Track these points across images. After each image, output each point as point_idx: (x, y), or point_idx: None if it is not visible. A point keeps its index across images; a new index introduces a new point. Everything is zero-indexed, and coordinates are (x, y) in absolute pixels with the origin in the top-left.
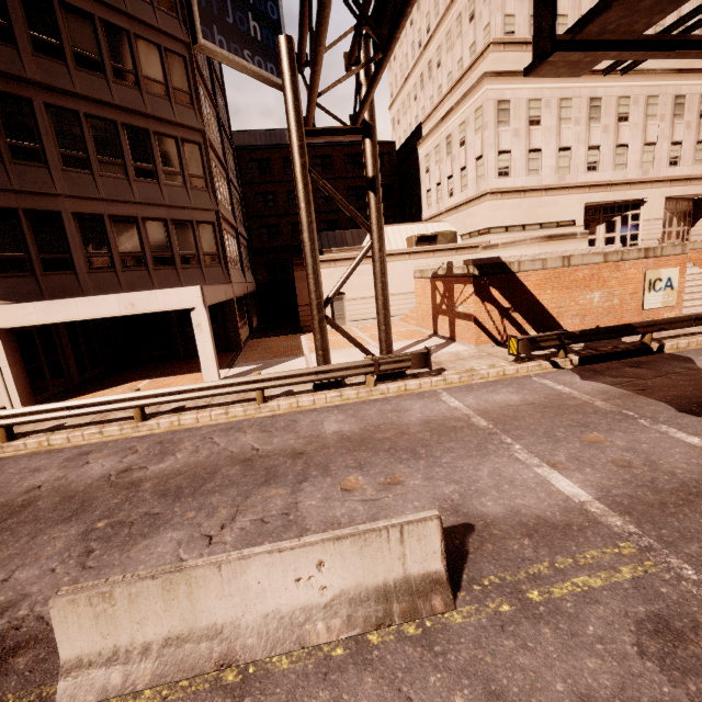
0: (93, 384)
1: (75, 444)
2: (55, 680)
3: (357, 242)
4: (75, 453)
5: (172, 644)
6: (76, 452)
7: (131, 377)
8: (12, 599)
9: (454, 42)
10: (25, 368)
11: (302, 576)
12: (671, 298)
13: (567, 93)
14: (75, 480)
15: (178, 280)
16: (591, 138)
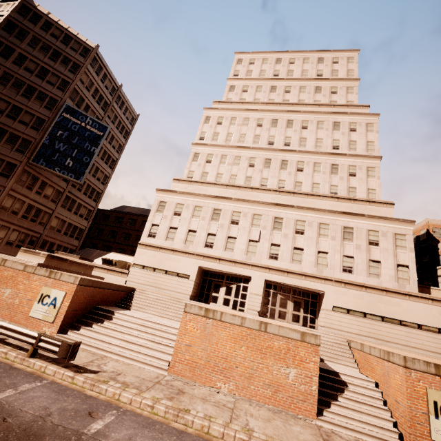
0: None
1: None
2: None
3: (95, 257)
4: None
5: None
6: None
7: None
8: None
9: None
10: None
11: None
12: (51, 315)
13: (200, 204)
14: None
15: None
16: (210, 229)
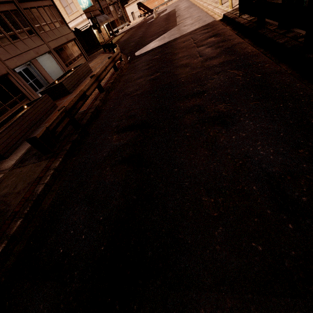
0: None
1: None
2: None
3: None
4: None
5: None
6: None
7: None
8: None
9: None
10: None
11: None
12: None
13: None
14: None
15: None
16: None
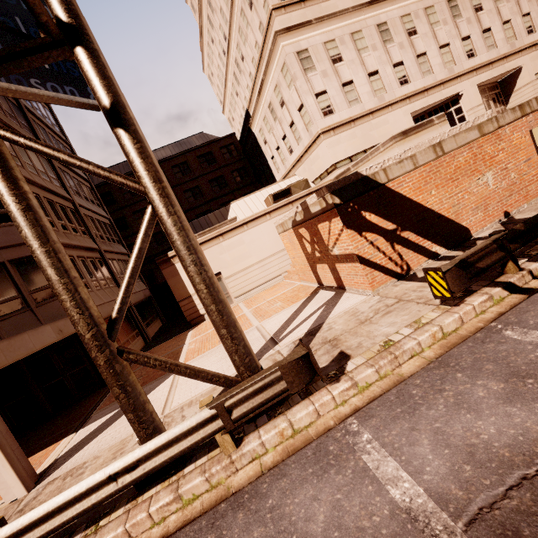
0: None
1: None
2: None
3: (221, 221)
4: None
5: None
6: None
7: None
8: None
9: (246, 33)
10: None
11: None
12: None
13: (355, 27)
14: None
15: None
16: (392, 57)
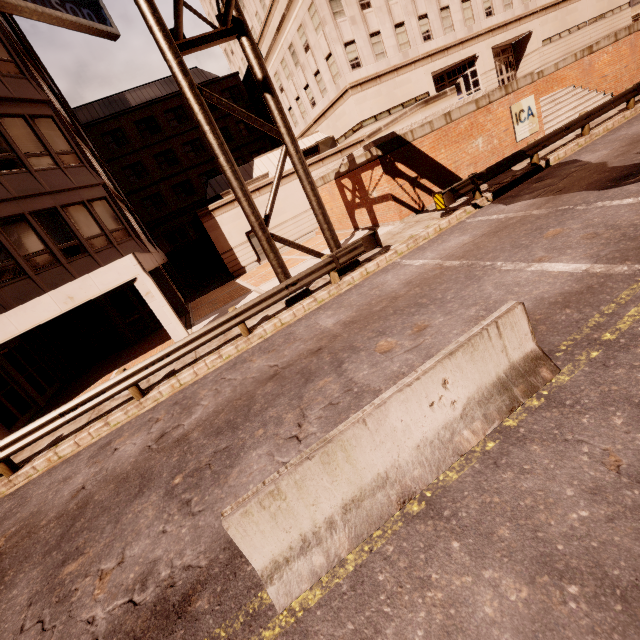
0: (61, 397)
1: (86, 445)
2: (251, 597)
3: (247, 178)
4: (94, 450)
5: (351, 508)
6: (95, 448)
7: (96, 376)
8: (143, 571)
9: None
10: None
11: (433, 400)
12: (535, 125)
13: None
14: (116, 466)
15: (97, 266)
16: (418, 8)
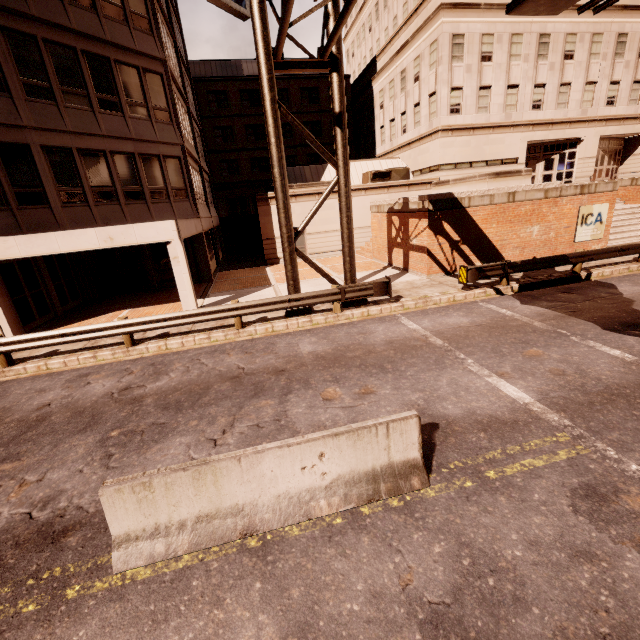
0: (76, 314)
1: (72, 368)
2: (105, 552)
3: (315, 178)
4: (74, 375)
5: (203, 520)
6: (75, 374)
7: (111, 308)
8: (50, 494)
9: None
10: (11, 299)
11: (306, 465)
12: (600, 232)
13: (519, 28)
14: (81, 398)
15: (149, 214)
16: (538, 76)
